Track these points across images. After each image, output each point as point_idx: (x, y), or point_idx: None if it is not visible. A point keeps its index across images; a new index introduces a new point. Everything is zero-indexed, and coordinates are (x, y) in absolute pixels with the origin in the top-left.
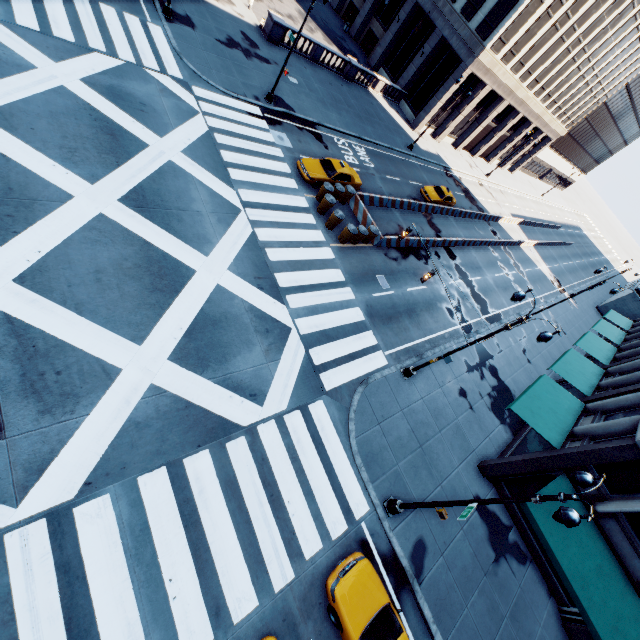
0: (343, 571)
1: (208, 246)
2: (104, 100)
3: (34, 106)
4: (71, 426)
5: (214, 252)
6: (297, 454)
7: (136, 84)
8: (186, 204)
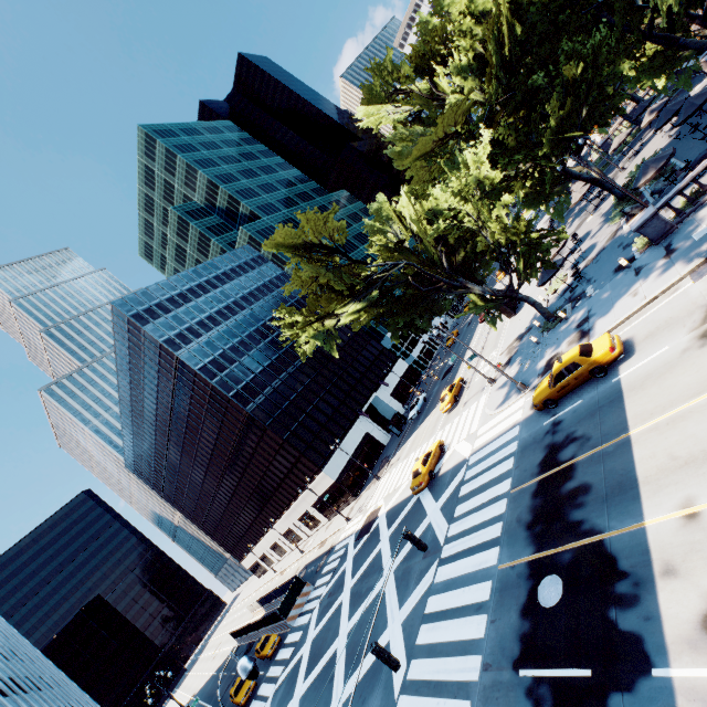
0: (250, 688)
1: (301, 703)
2: (375, 657)
3: (383, 607)
4: (319, 614)
5: (298, 705)
6: (262, 701)
7: (378, 703)
8: (316, 700)
